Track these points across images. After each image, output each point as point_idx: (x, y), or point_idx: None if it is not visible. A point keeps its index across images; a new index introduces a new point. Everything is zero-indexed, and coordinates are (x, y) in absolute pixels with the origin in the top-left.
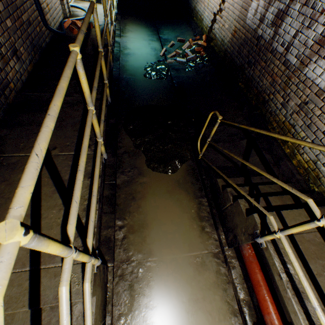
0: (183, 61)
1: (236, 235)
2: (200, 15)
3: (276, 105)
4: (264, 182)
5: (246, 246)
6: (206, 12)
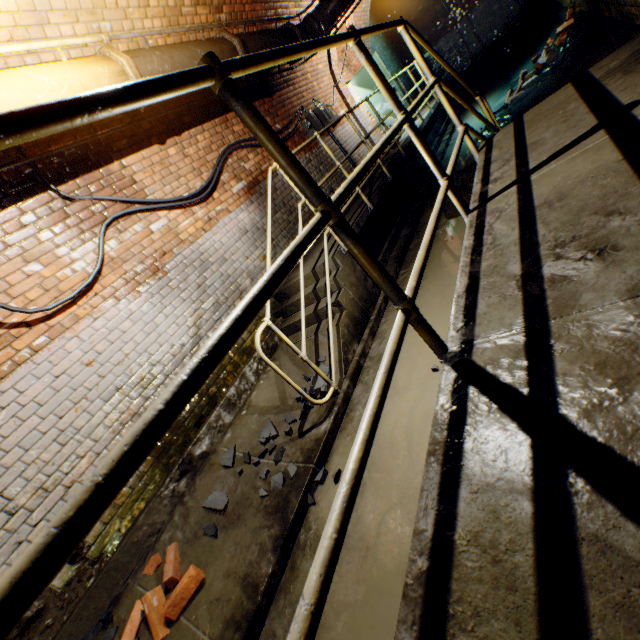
0: (532, 80)
1: None
2: None
3: None
4: None
5: None
6: None
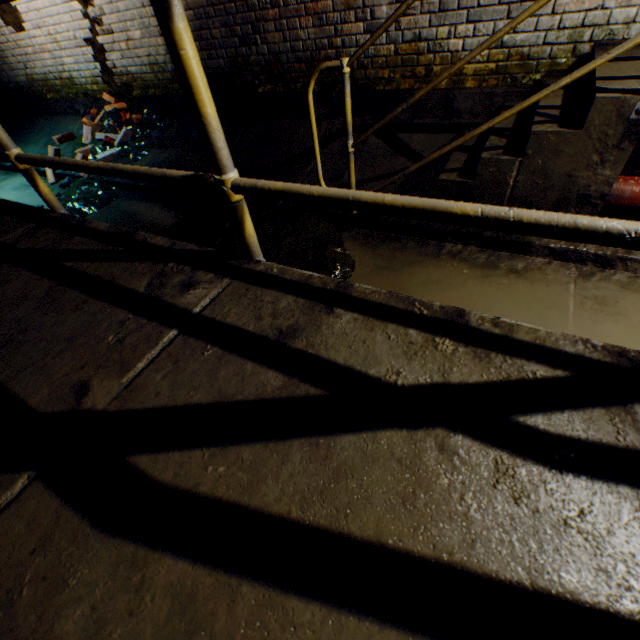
0: (114, 153)
1: (585, 192)
2: (57, 77)
3: (359, 43)
4: (479, 136)
5: (617, 185)
6: (66, 58)
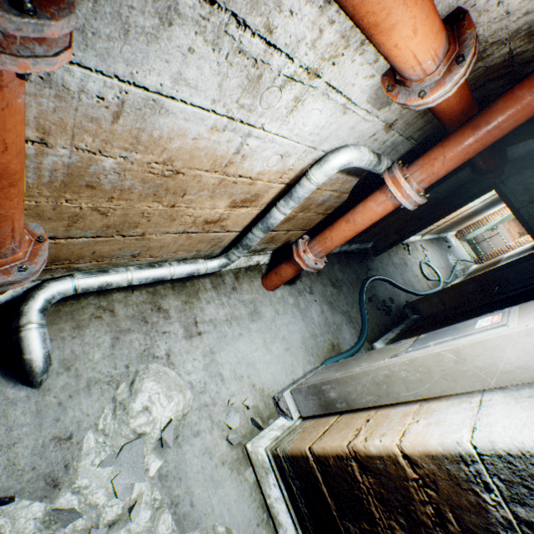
0: None
1: None
2: (474, 237)
3: None
4: None
5: None
6: (485, 244)
